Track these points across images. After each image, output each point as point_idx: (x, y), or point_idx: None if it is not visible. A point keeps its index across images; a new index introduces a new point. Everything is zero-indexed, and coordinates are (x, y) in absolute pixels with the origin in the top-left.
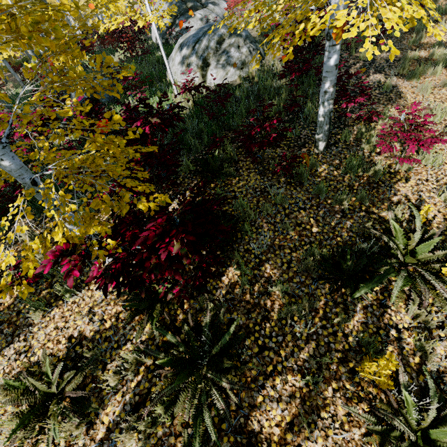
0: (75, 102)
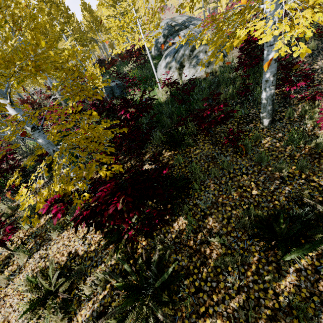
0: (74, 104)
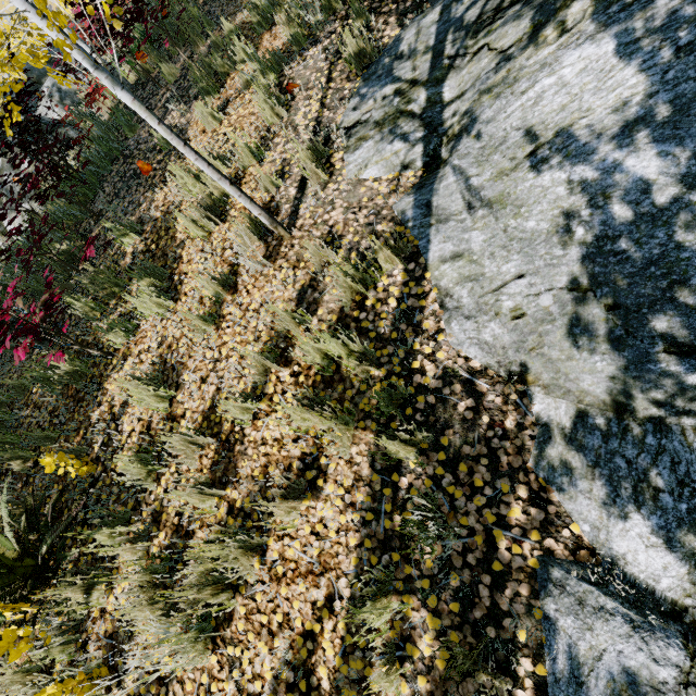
0: None
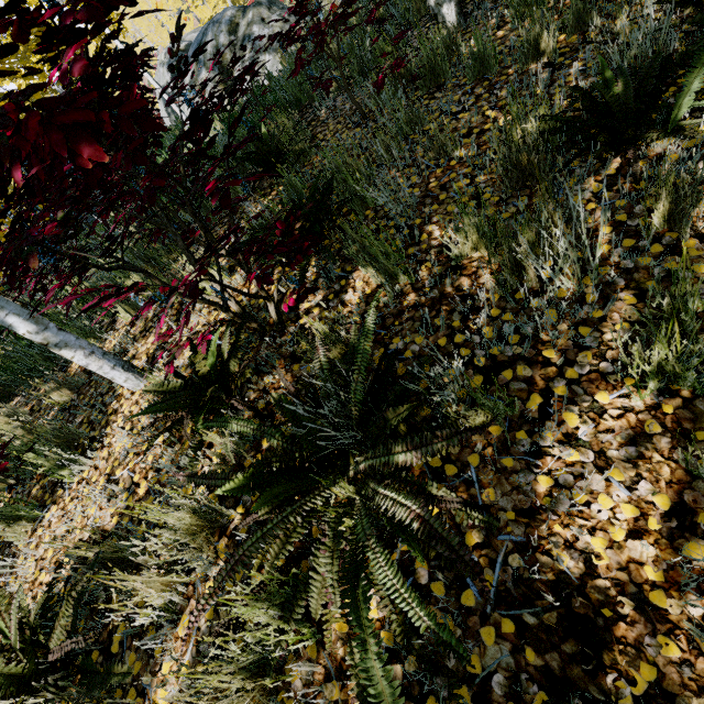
0: None
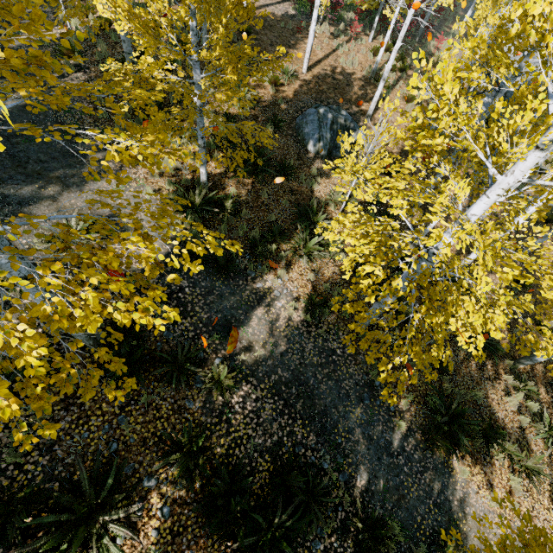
0: None
